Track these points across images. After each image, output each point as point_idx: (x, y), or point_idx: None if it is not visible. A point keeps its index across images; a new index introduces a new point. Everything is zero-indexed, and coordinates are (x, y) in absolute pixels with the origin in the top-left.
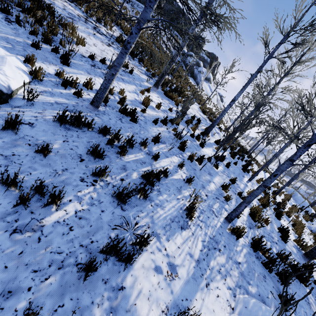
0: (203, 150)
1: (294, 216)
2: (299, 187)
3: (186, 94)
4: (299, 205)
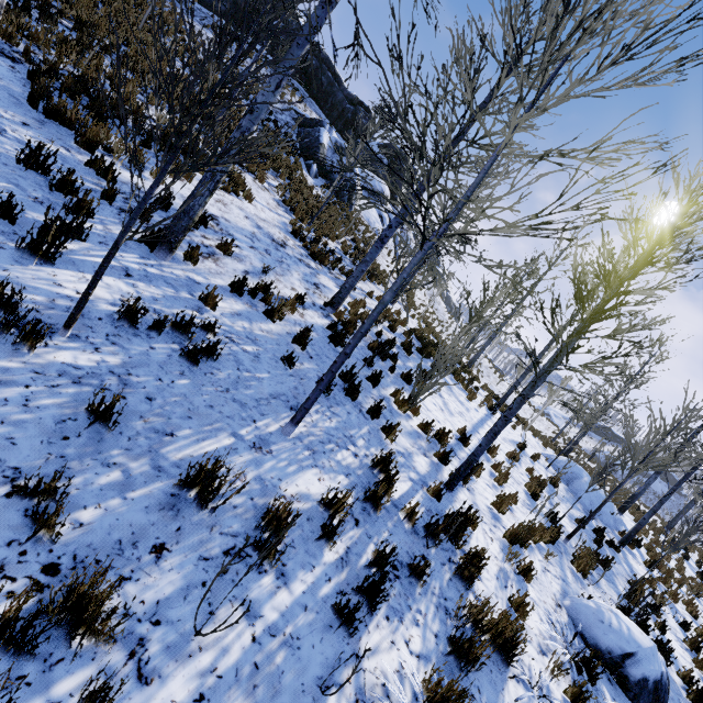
0: (38, 273)
1: (517, 566)
2: (593, 455)
3: (236, 174)
4: (585, 509)
